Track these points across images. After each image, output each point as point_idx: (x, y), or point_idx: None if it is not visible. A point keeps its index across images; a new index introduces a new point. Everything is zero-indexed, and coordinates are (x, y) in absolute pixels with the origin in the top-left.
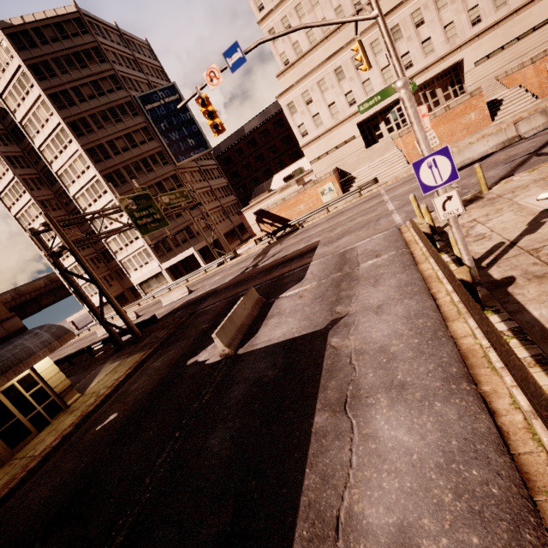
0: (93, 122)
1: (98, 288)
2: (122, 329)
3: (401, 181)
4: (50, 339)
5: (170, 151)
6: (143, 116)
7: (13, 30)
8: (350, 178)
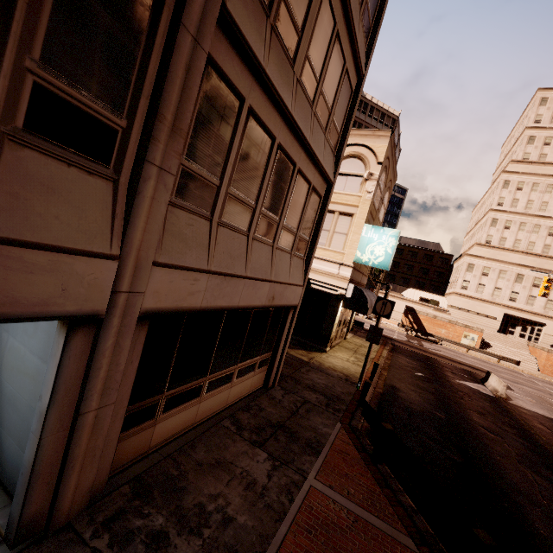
0: None
1: None
2: None
3: (539, 378)
4: None
5: None
6: None
7: (363, 99)
8: (486, 343)
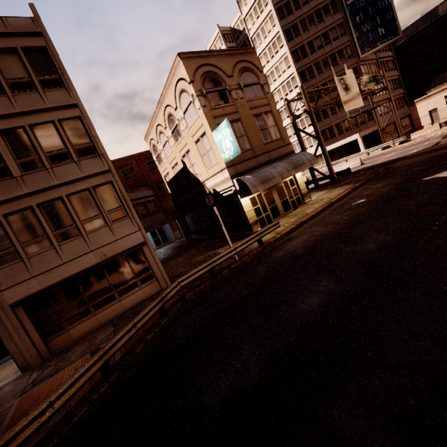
0: (301, 26)
1: (318, 141)
2: (323, 174)
3: None
4: (310, 158)
5: (358, 43)
6: (342, 12)
7: None
8: None
